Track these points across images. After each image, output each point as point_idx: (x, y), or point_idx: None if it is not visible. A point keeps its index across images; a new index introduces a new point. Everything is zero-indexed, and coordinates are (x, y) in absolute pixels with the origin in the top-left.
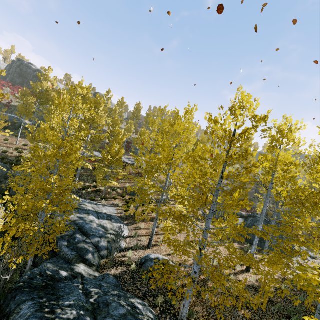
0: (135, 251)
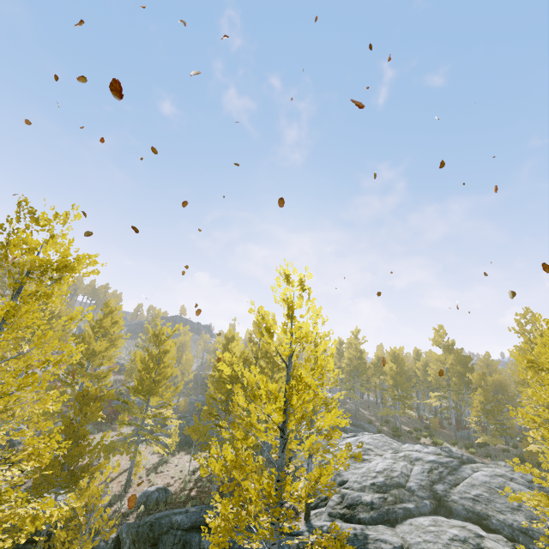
0: (118, 502)
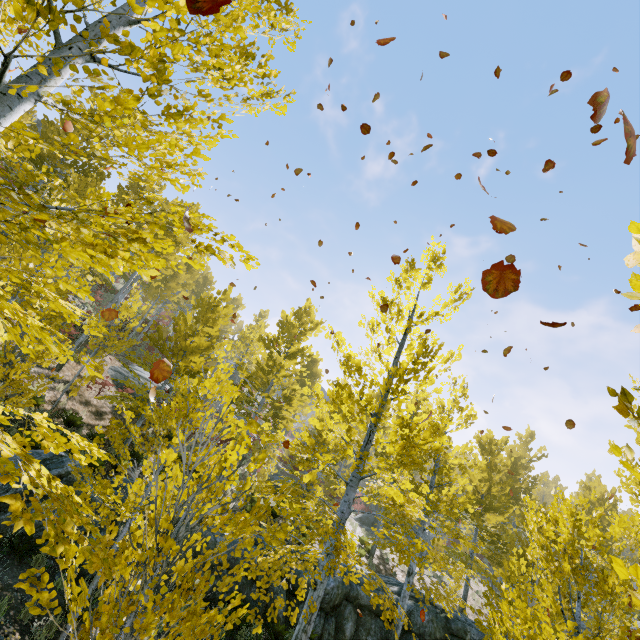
0: None
